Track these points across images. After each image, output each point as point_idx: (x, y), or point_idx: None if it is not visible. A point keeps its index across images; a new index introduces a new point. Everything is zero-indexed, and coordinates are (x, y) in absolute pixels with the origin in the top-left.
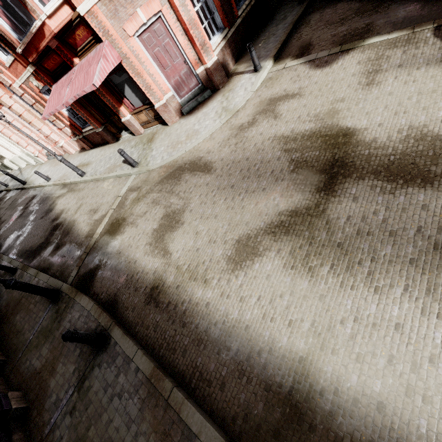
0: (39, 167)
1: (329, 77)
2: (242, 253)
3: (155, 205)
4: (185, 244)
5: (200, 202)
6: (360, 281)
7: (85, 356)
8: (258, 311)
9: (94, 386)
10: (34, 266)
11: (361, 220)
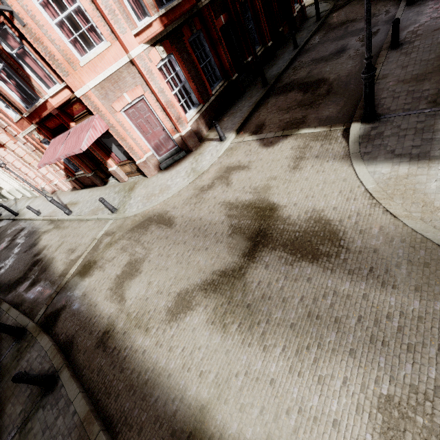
0: (33, 200)
1: (270, 156)
2: (179, 306)
3: (123, 252)
4: (138, 292)
5: (158, 253)
6: (255, 339)
7: (33, 397)
8: (180, 361)
9: (35, 428)
10: (8, 300)
11: (267, 286)
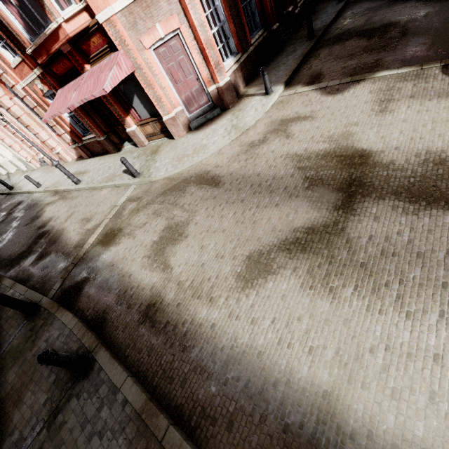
0: (29, 173)
1: (341, 103)
2: (254, 270)
3: (156, 216)
4: (188, 258)
5: (207, 215)
6: (388, 305)
7: (61, 383)
8: (273, 336)
9: (70, 421)
10: (11, 276)
11: (384, 240)
